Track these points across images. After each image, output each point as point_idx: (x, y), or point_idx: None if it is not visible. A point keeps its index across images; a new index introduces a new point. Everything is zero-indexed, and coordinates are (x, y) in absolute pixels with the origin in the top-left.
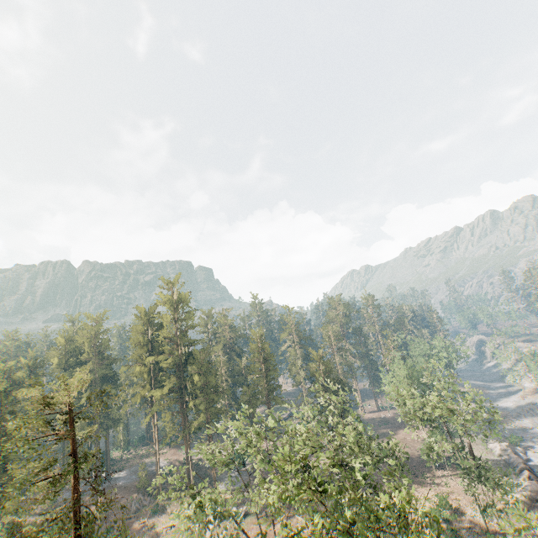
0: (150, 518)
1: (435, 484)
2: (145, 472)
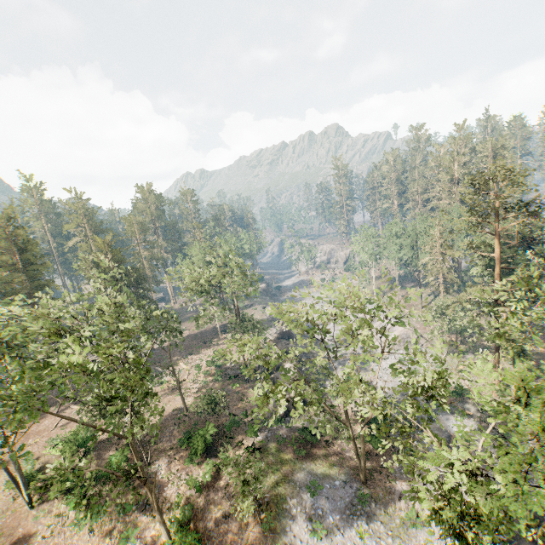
0: None
1: (218, 345)
2: None
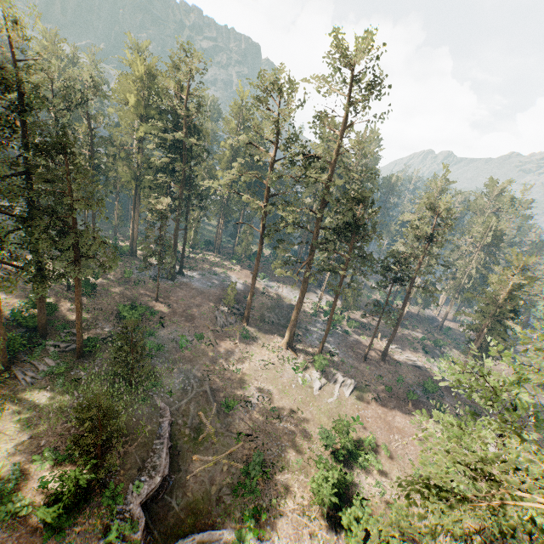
0: (241, 341)
1: None
2: (235, 292)
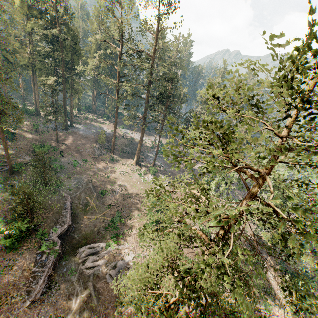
0: (110, 163)
1: None
2: (104, 136)
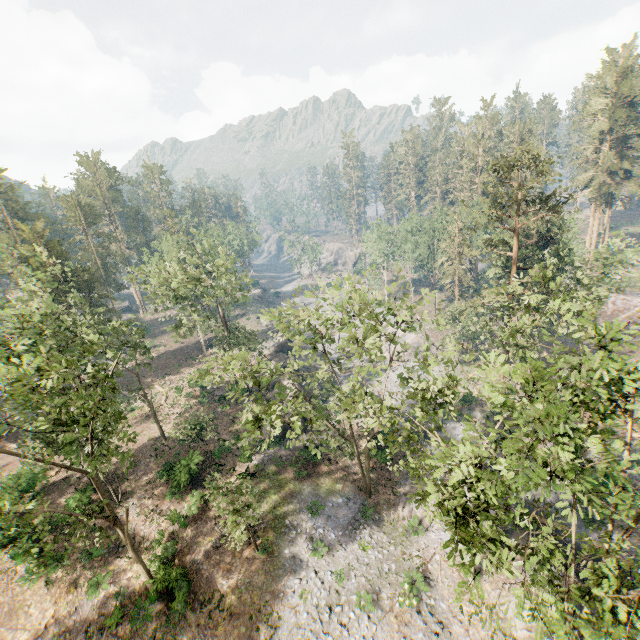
0: None
1: (203, 362)
2: None
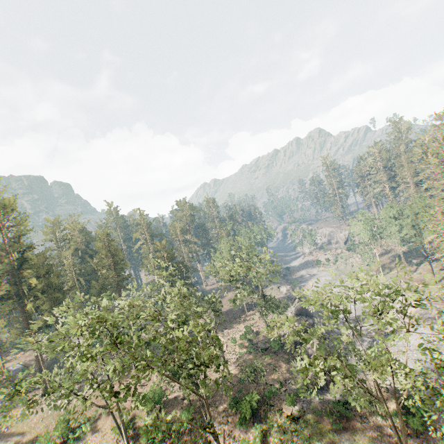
0: None
1: (246, 321)
2: None
